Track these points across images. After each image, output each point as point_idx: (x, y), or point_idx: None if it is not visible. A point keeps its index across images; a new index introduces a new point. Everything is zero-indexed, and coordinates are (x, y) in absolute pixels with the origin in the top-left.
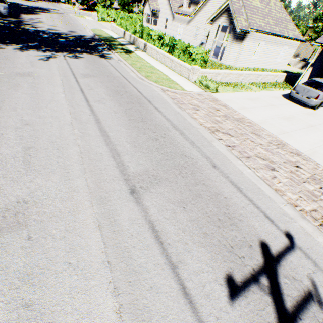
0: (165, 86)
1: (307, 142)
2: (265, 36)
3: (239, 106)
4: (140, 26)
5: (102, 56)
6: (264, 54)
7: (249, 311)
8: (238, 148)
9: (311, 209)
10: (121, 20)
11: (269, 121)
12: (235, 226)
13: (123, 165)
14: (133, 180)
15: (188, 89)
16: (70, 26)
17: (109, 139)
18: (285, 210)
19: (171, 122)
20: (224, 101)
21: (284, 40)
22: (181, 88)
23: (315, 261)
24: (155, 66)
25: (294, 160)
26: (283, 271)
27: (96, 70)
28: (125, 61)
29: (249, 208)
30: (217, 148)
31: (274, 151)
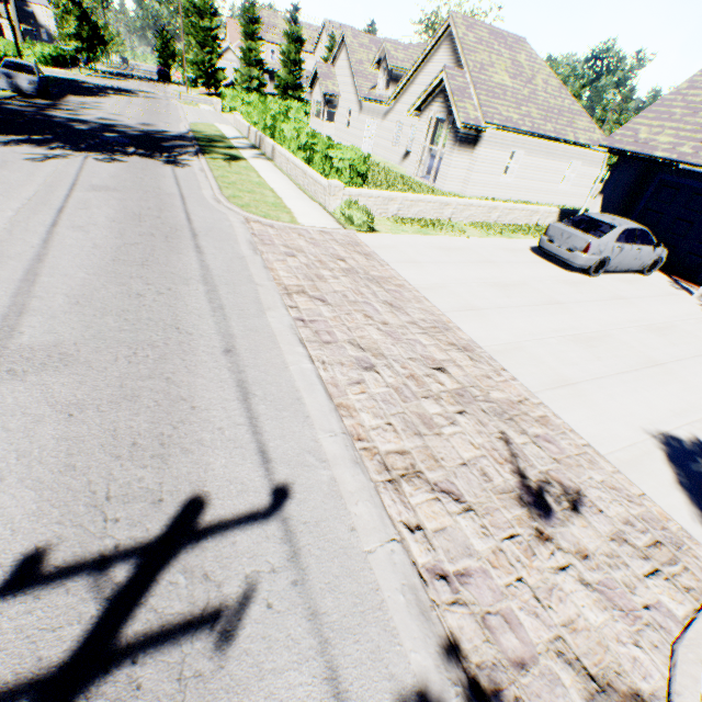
0: (256, 214)
1: (513, 330)
2: (524, 138)
3: (404, 258)
4: (271, 116)
5: (171, 162)
6: (528, 174)
7: (14, 627)
8: (322, 324)
9: (395, 448)
10: (249, 108)
11: (453, 287)
12: (163, 460)
13: (12, 331)
14: (5, 358)
15: (307, 221)
16: (152, 117)
17: (32, 287)
18: (323, 445)
19: (208, 271)
20: (376, 247)
21: (570, 148)
22: (292, 219)
23: (301, 550)
24: (269, 183)
25: (445, 358)
26: (193, 559)
27: (130, 182)
28: (209, 172)
29: (234, 432)
30: (272, 321)
31: (408, 337)
